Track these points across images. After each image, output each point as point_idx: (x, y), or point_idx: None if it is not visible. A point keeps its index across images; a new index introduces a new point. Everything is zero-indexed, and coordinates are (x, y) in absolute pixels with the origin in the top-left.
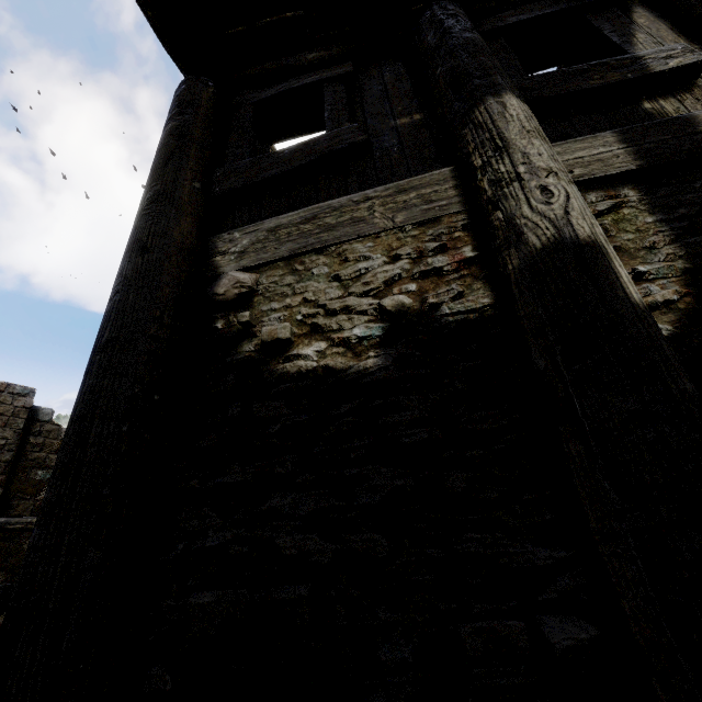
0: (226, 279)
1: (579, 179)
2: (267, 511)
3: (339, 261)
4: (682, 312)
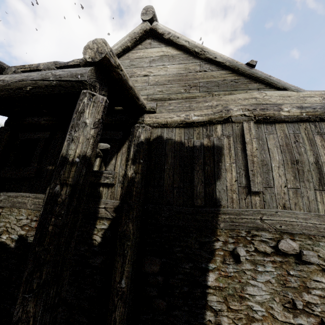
0: None
1: None
2: None
3: (18, 213)
4: None
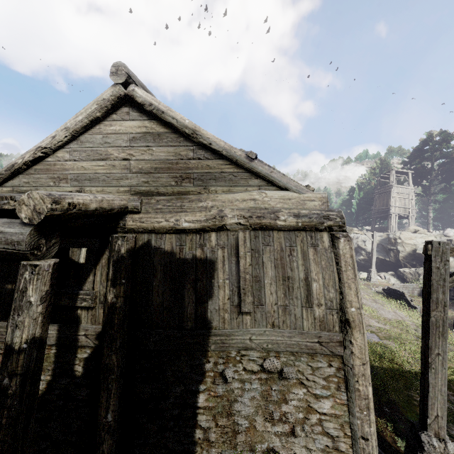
0: None
1: None
2: None
3: None
4: (41, 393)
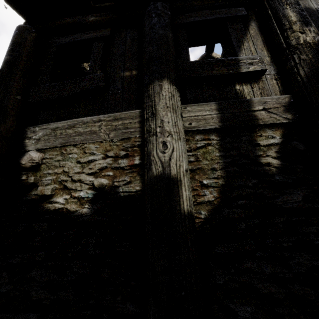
0: (26, 156)
1: (192, 129)
2: (28, 278)
3: (81, 153)
4: (213, 207)
